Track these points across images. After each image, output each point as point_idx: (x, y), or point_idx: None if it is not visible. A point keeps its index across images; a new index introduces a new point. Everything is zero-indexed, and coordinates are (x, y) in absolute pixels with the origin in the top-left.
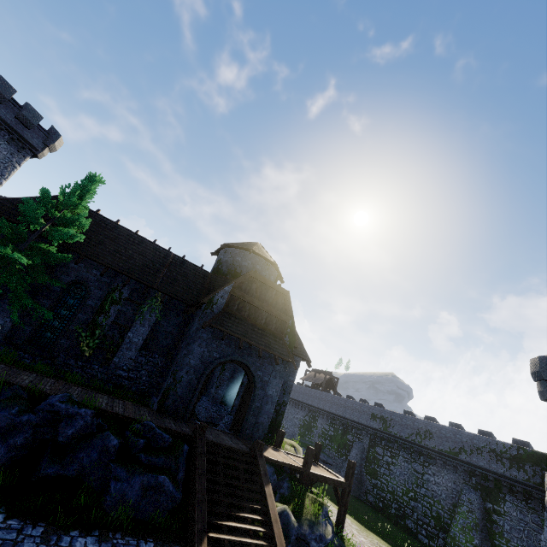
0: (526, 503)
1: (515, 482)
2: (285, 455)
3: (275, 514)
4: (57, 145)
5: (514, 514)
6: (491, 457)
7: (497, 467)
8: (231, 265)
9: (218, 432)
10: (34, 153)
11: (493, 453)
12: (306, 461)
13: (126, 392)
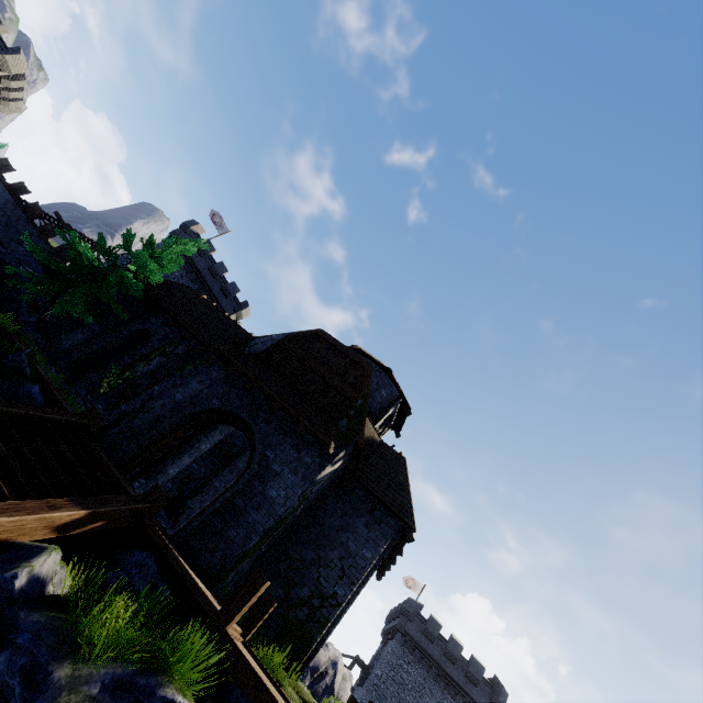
0: None
1: None
2: None
3: (8, 512)
4: (244, 314)
5: None
6: None
7: None
8: None
9: None
10: None
11: None
12: (232, 596)
13: None
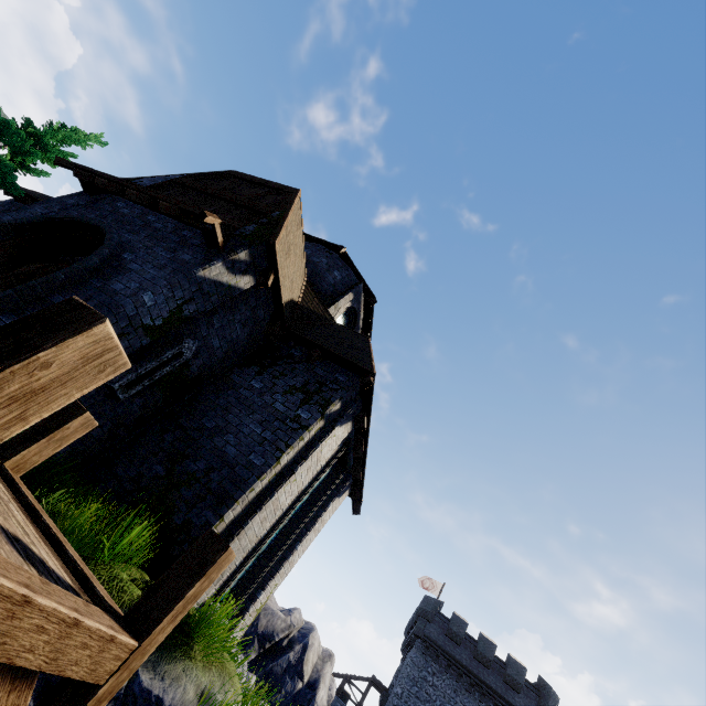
0: None
1: None
2: None
3: None
4: None
5: None
6: None
7: None
8: None
9: None
10: None
11: None
12: None
13: None
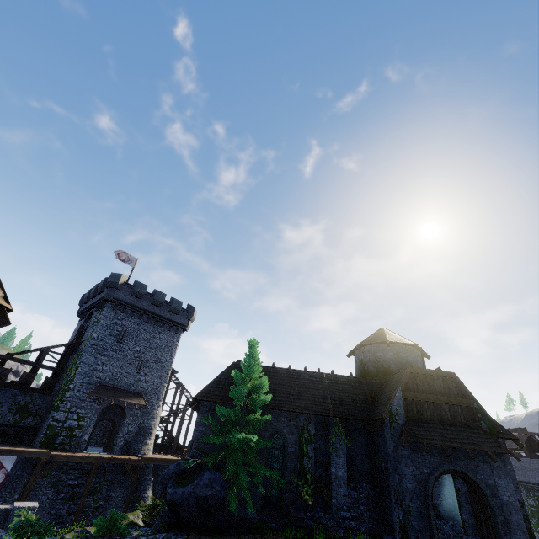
0: None
1: None
2: None
3: None
4: (194, 315)
5: None
6: None
7: None
8: (375, 363)
9: None
10: (184, 329)
11: None
12: None
13: (360, 536)
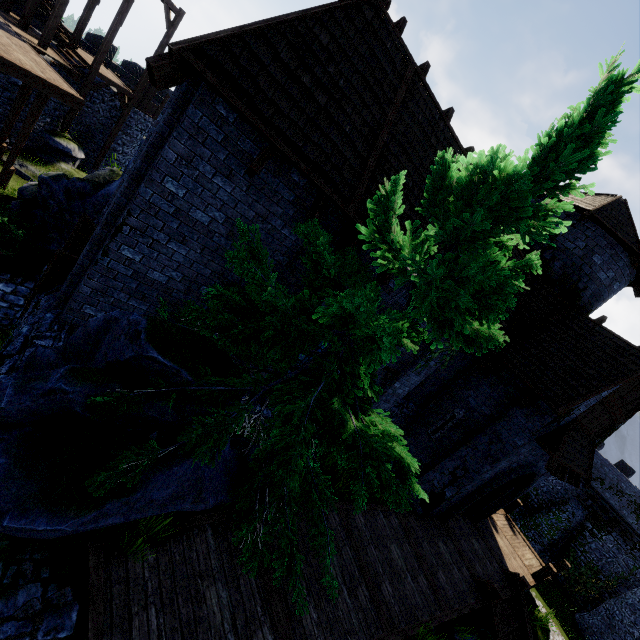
0: (630, 549)
1: (637, 535)
2: (506, 541)
3: None
4: None
5: (609, 545)
6: (629, 506)
7: (628, 516)
8: (574, 267)
9: (461, 522)
10: None
11: (635, 505)
12: (541, 577)
13: None
